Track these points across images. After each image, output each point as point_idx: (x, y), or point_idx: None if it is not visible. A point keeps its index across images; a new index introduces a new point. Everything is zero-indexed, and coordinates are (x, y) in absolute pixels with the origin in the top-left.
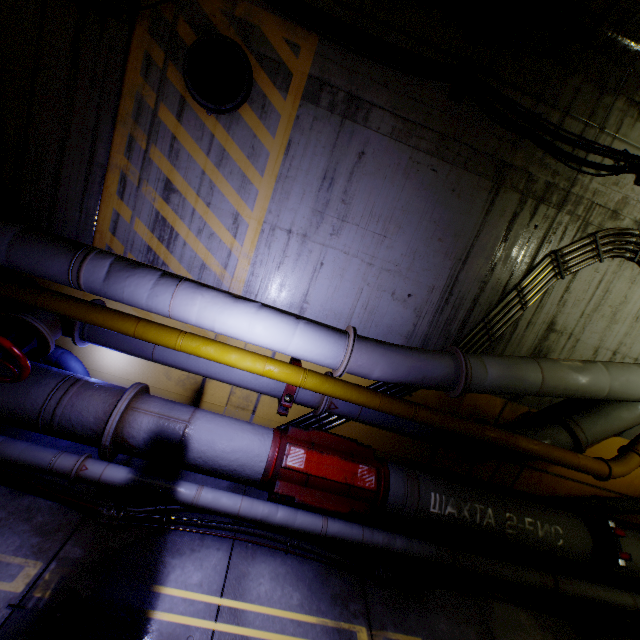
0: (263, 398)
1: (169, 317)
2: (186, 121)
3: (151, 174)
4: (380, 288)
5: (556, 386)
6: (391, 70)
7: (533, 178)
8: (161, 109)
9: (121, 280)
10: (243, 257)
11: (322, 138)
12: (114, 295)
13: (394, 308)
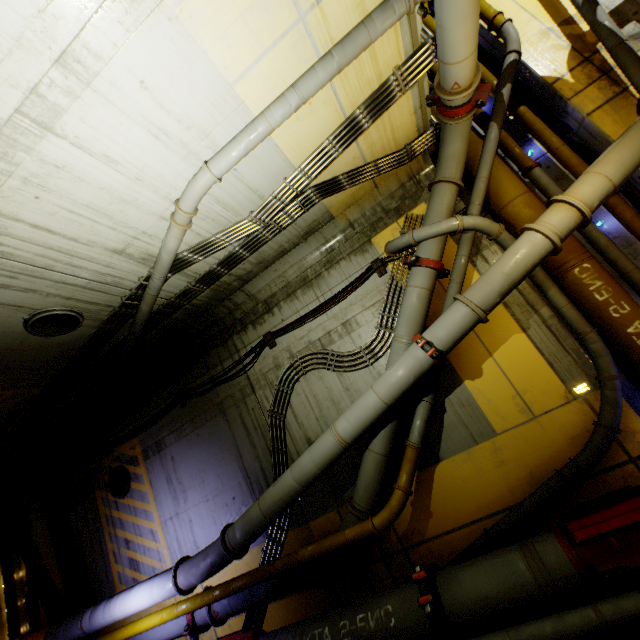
0: (218, 632)
1: (117, 620)
2: (120, 508)
3: (120, 541)
4: (220, 507)
5: (269, 506)
6: (161, 420)
7: (233, 394)
8: (113, 511)
9: (94, 616)
10: (164, 548)
11: (158, 467)
12: (96, 626)
13: (233, 512)
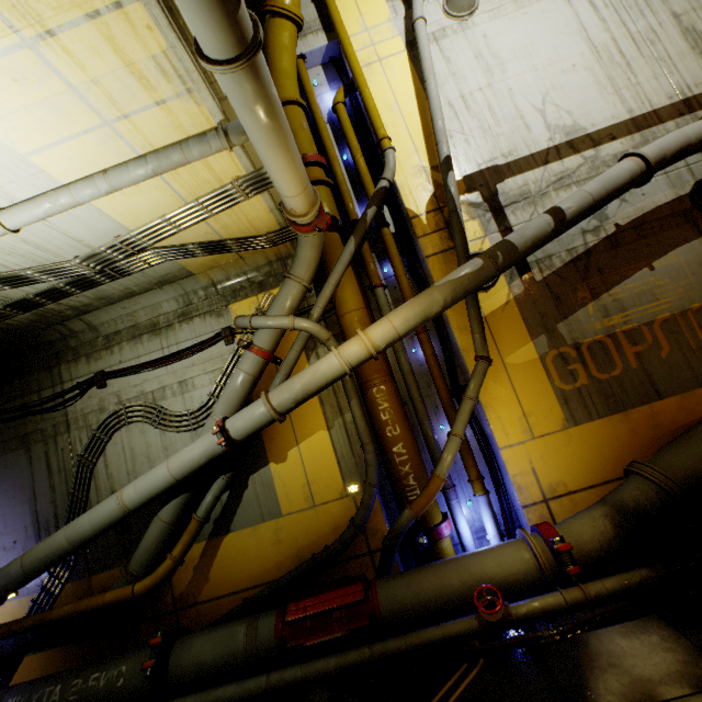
0: None
1: None
2: None
3: None
4: None
5: (32, 562)
6: None
7: (45, 429)
8: None
9: None
10: None
11: None
12: None
13: (11, 556)
